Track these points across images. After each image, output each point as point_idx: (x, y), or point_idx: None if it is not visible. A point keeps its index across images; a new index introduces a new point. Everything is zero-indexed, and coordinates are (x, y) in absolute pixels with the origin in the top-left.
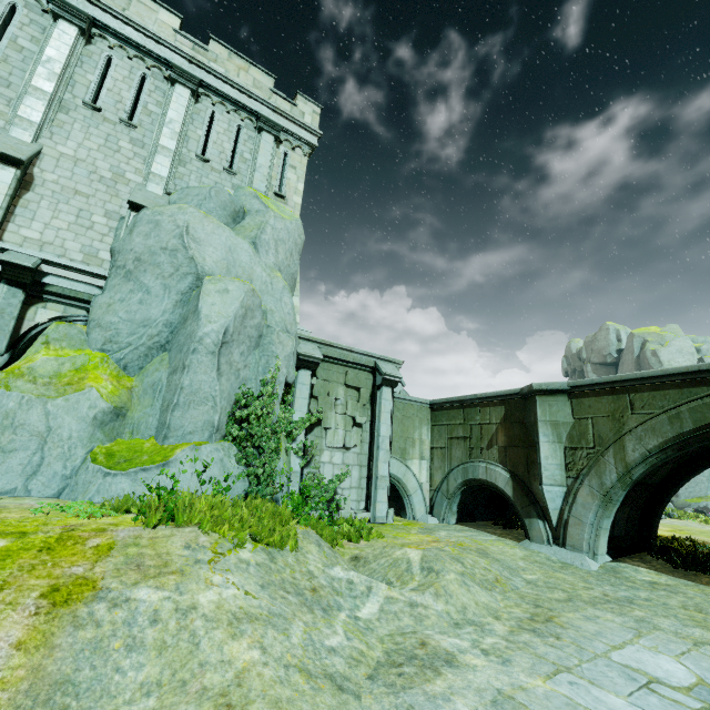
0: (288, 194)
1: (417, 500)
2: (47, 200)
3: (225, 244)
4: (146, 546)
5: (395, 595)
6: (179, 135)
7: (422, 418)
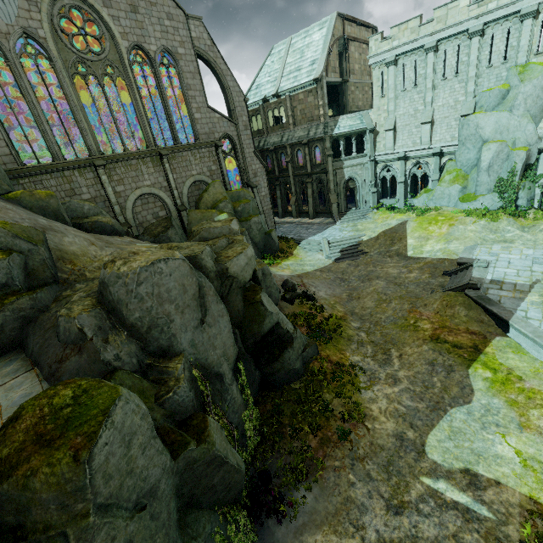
0: None
1: None
2: (438, 125)
3: (494, 121)
4: (462, 220)
5: (519, 234)
6: (476, 66)
7: None
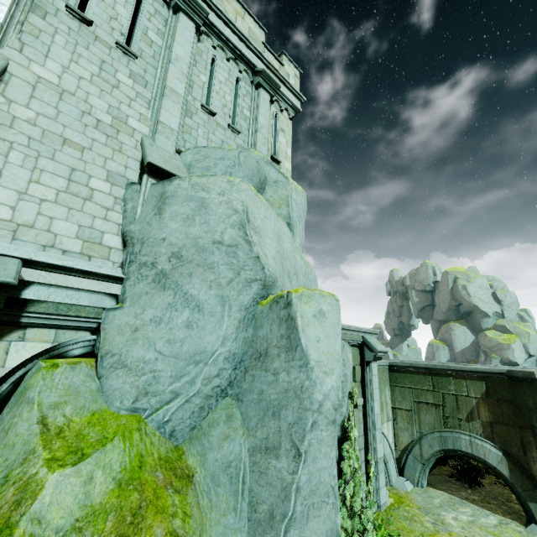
0: (281, 159)
1: (391, 465)
2: (19, 150)
3: (274, 230)
4: None
5: None
6: (185, 78)
7: (384, 380)
